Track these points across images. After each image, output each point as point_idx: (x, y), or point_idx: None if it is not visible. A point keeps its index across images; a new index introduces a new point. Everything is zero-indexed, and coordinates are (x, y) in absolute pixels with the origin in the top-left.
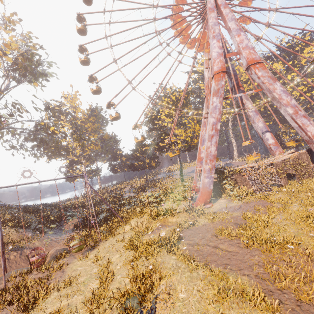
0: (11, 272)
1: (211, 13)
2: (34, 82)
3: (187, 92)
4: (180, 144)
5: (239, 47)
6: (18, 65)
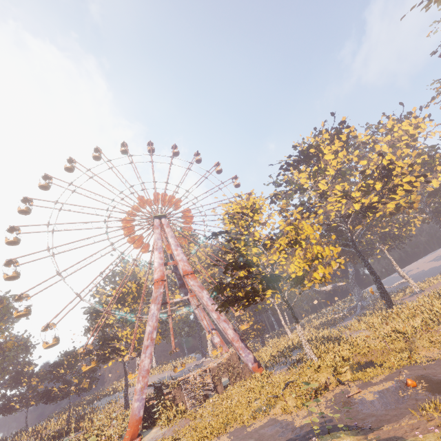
0: None
1: (156, 229)
2: None
3: (140, 284)
4: (124, 351)
5: (177, 259)
6: None
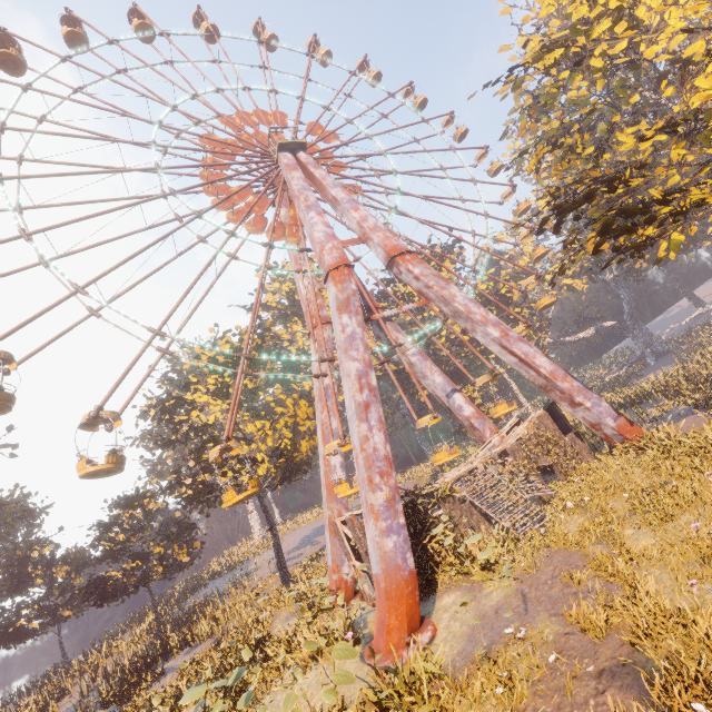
0: None
1: (292, 172)
2: None
3: (260, 334)
4: (265, 463)
5: (363, 228)
6: None
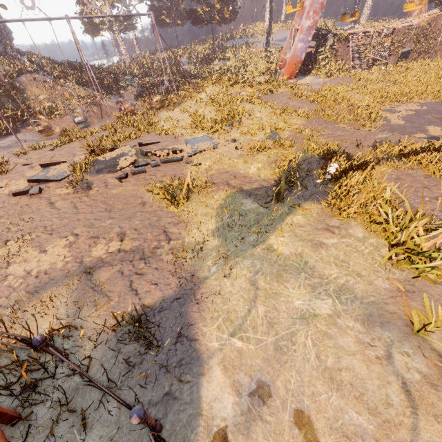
0: (106, 118)
1: None
2: None
3: None
4: None
5: None
6: None
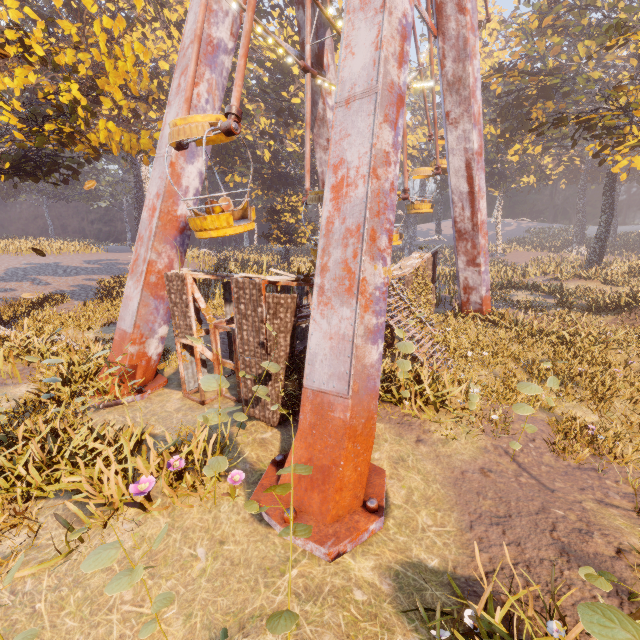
0: None
1: None
2: None
3: None
4: (14, 104)
5: None
6: None
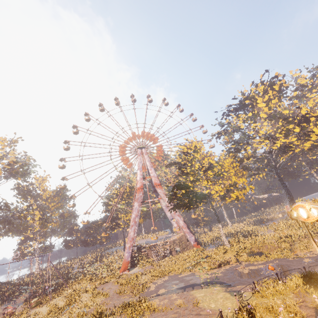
0: None
1: (138, 156)
2: (18, 177)
3: (131, 187)
4: (122, 225)
5: (151, 175)
6: (13, 171)
